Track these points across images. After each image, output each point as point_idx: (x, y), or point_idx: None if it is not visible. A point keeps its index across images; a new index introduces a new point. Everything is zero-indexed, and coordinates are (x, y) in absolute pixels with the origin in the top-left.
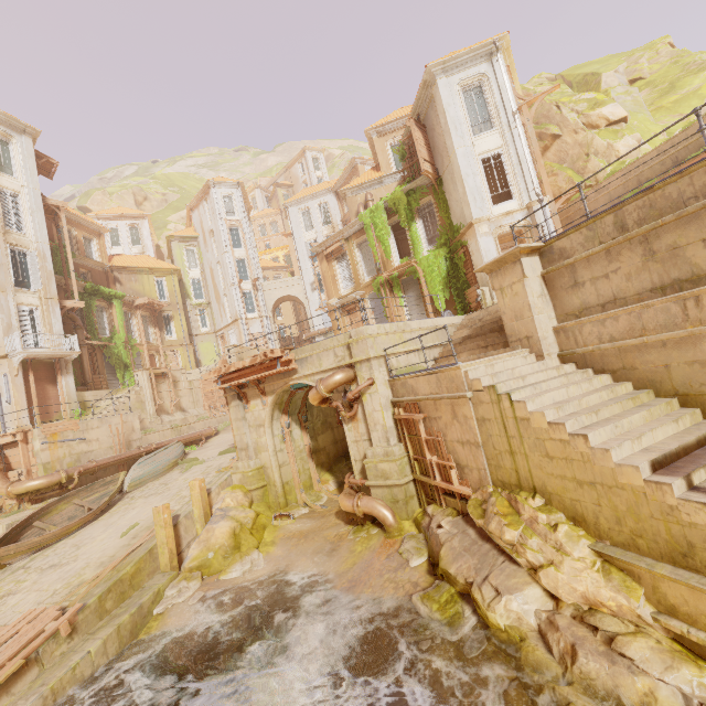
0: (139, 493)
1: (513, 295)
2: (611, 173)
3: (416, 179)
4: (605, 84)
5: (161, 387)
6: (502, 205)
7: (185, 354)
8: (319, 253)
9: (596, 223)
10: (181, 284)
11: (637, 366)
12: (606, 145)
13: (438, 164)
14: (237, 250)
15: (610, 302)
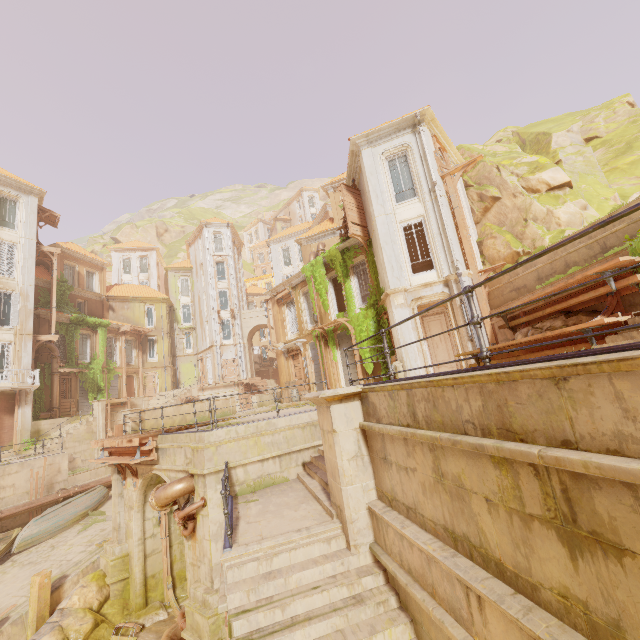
0: (24, 556)
1: (329, 445)
2: (539, 248)
3: (348, 239)
4: (555, 144)
5: (118, 416)
6: (422, 275)
7: (163, 376)
8: (272, 297)
9: (394, 392)
10: (172, 309)
11: (433, 638)
12: (545, 210)
13: (369, 226)
14: (221, 282)
15: (412, 510)
